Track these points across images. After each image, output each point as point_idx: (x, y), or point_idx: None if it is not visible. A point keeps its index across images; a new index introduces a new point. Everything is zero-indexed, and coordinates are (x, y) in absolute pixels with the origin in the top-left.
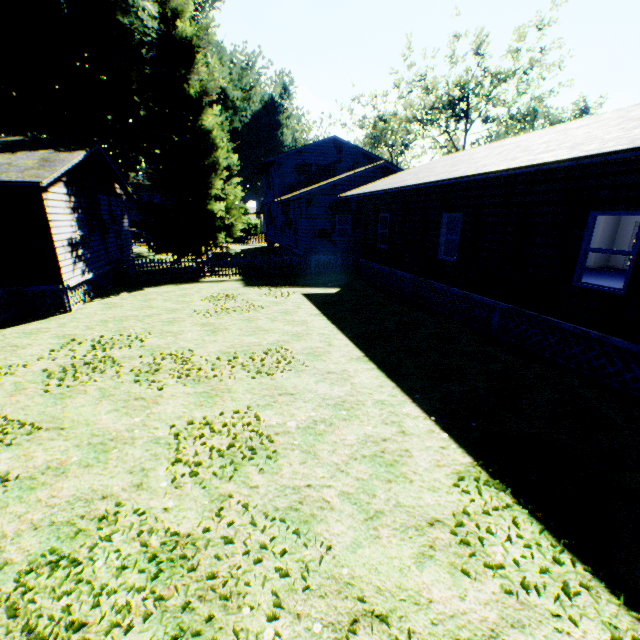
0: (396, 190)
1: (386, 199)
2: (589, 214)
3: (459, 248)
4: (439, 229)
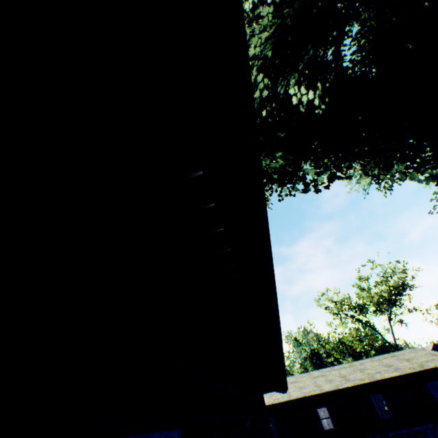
0: (299, 398)
1: (267, 408)
2: (369, 396)
3: (333, 421)
4: (317, 415)
